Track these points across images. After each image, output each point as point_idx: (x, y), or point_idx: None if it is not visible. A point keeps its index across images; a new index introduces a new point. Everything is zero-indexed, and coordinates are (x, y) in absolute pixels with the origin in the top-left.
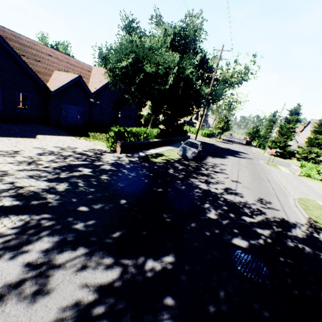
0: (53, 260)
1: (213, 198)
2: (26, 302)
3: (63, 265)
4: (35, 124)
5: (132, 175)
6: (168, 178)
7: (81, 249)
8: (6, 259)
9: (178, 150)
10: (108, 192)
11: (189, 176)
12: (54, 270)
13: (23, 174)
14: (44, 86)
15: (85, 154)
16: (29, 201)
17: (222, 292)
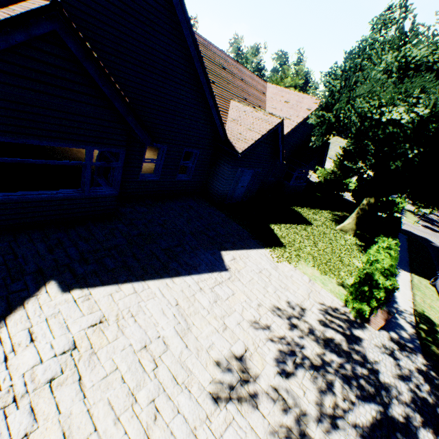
0: None
1: None
2: None
3: None
4: (194, 201)
5: None
6: None
7: None
8: None
9: None
10: None
11: None
12: None
13: None
14: (222, 137)
15: (334, 343)
16: None
17: None
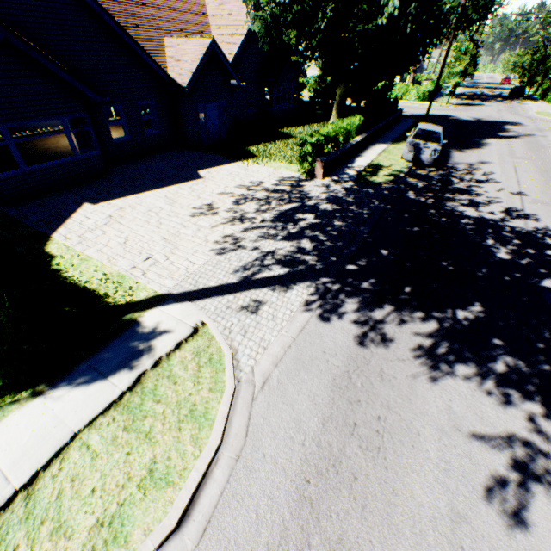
0: (372, 318)
1: (493, 230)
2: (382, 346)
3: (383, 321)
4: (173, 151)
5: (366, 214)
6: (414, 208)
7: (386, 307)
8: (335, 320)
9: (405, 151)
10: (359, 244)
11: (442, 199)
12: (380, 325)
13: (253, 236)
14: (166, 79)
15: (281, 190)
16: (296, 267)
17: (547, 333)
